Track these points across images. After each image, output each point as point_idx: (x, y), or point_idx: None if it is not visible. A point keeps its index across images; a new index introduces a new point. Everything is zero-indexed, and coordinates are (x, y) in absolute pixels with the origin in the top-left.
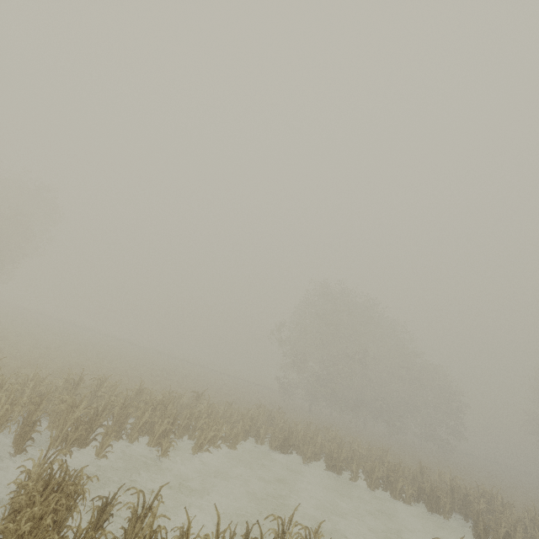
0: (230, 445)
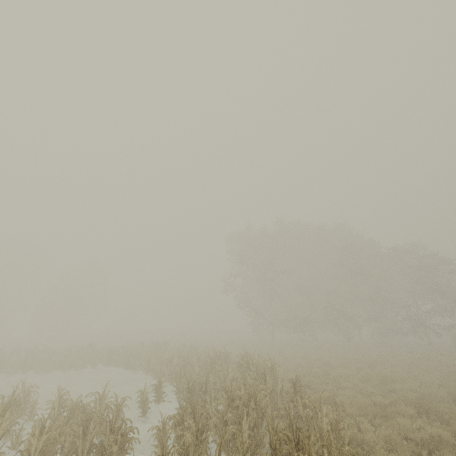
0: (75, 368)
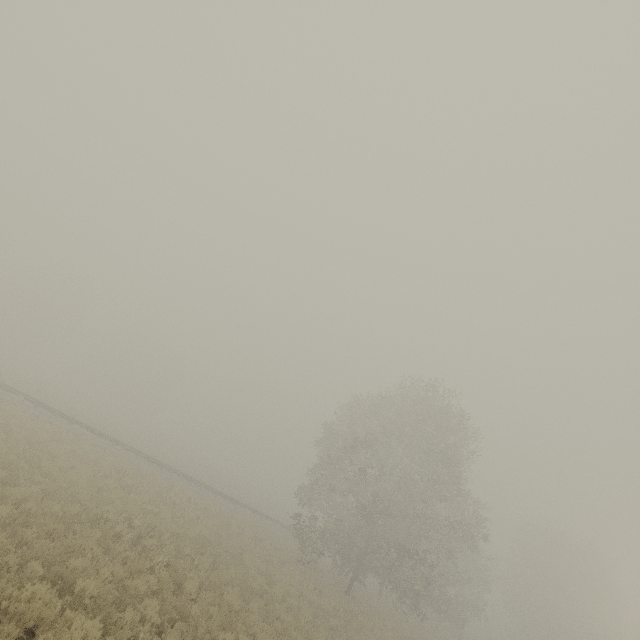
0: None
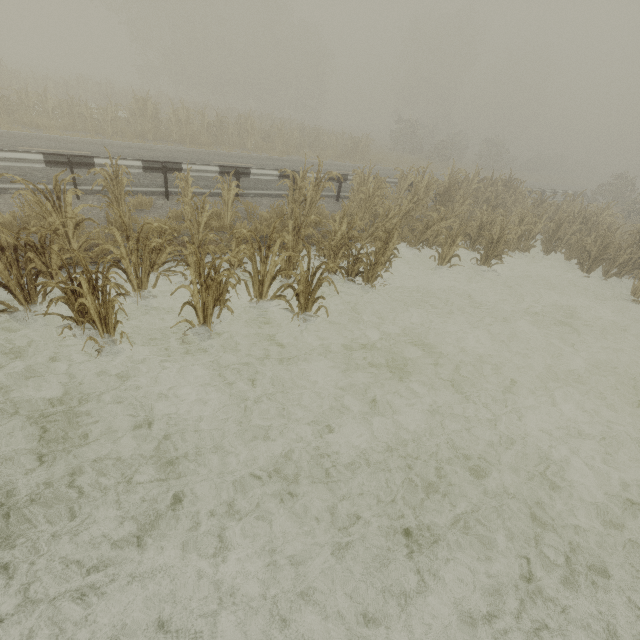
0: None
